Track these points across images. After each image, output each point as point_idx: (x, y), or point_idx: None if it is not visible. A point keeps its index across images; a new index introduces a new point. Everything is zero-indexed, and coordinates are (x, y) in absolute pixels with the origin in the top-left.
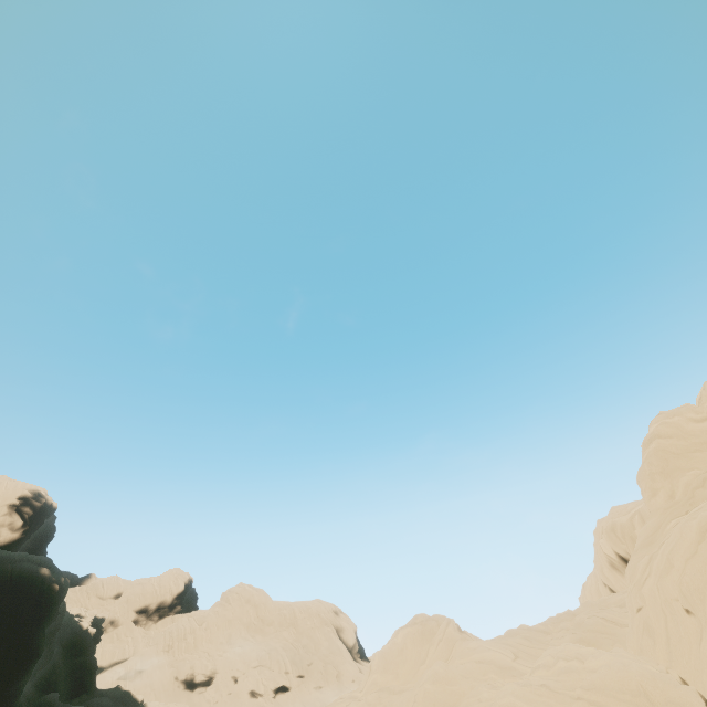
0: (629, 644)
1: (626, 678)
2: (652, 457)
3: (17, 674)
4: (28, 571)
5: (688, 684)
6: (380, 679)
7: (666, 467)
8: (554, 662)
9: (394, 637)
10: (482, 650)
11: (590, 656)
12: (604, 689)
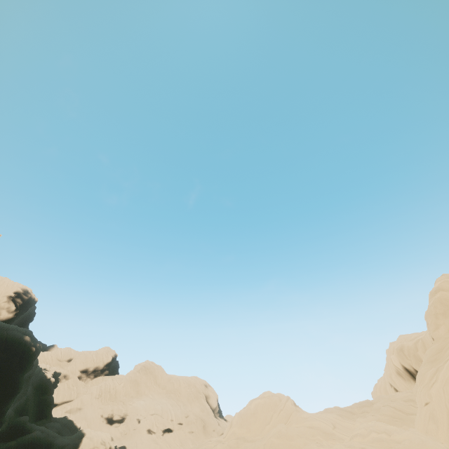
0: (417, 427)
1: None
2: (437, 303)
3: (4, 401)
4: (16, 337)
5: None
6: (238, 431)
7: (447, 310)
8: (367, 433)
9: (249, 405)
10: (311, 419)
11: (395, 432)
12: None
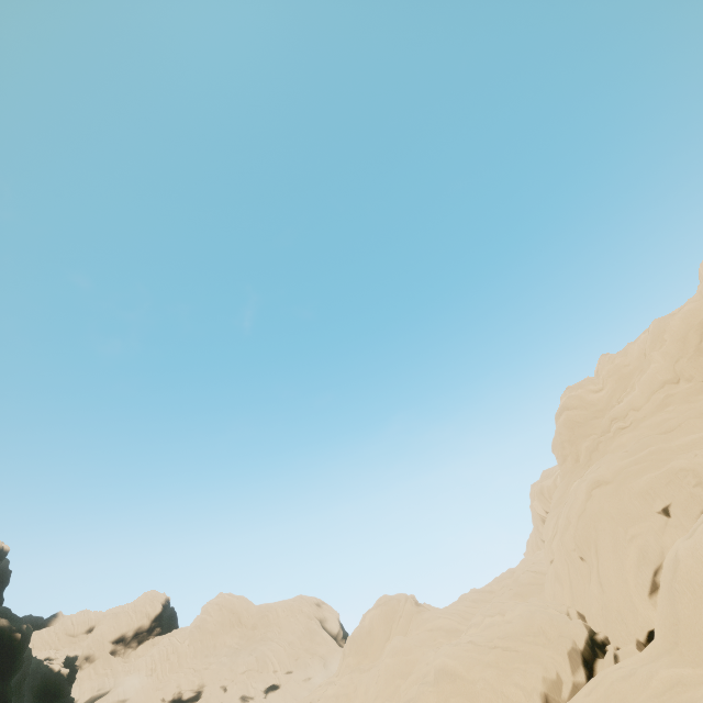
0: (546, 592)
1: (531, 623)
2: (561, 428)
3: None
4: None
5: (585, 617)
6: (353, 662)
7: (573, 435)
8: (482, 620)
9: (363, 621)
10: (433, 619)
11: (509, 610)
12: (515, 636)
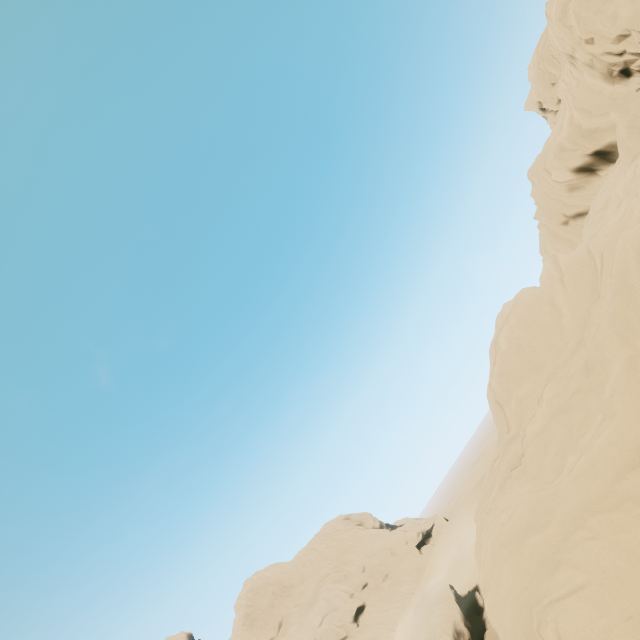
0: None
1: None
2: (584, 5)
3: None
4: None
5: None
6: (524, 391)
7: None
8: None
9: (497, 352)
10: (636, 201)
11: None
12: None
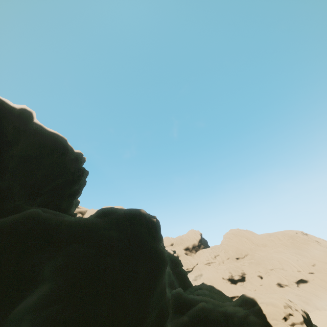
0: None
1: None
2: None
3: (158, 275)
4: (133, 211)
5: None
6: None
7: None
8: None
9: None
10: None
11: None
12: None
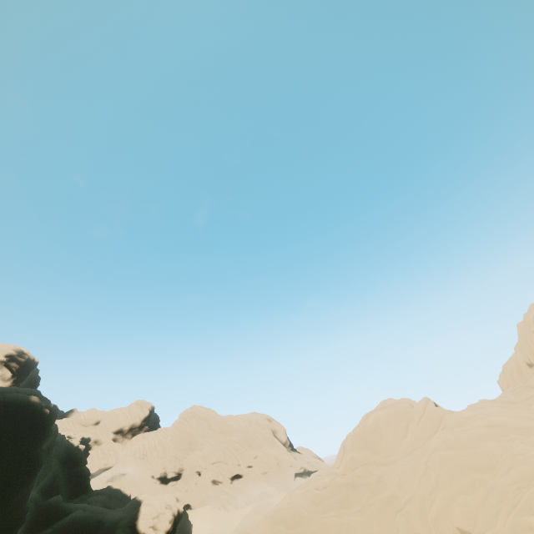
0: None
1: None
2: None
3: (21, 483)
4: (18, 399)
5: None
6: (358, 456)
7: None
8: None
9: (365, 421)
10: (482, 416)
11: None
12: None
